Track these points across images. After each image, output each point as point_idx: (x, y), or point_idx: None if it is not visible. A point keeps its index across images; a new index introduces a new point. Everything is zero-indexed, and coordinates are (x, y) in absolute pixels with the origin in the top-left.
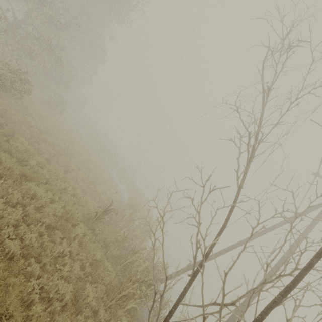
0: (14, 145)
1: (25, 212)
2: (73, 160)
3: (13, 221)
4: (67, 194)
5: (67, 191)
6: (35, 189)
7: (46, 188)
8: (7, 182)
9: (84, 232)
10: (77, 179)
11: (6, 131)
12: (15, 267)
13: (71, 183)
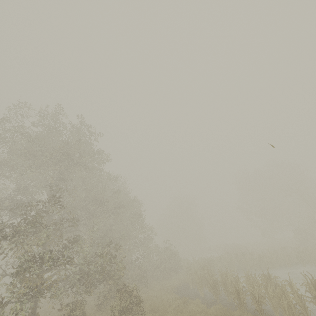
0: None
1: None
2: None
3: None
4: None
5: None
6: None
7: None
8: None
9: None
10: None
11: None
12: None
13: None
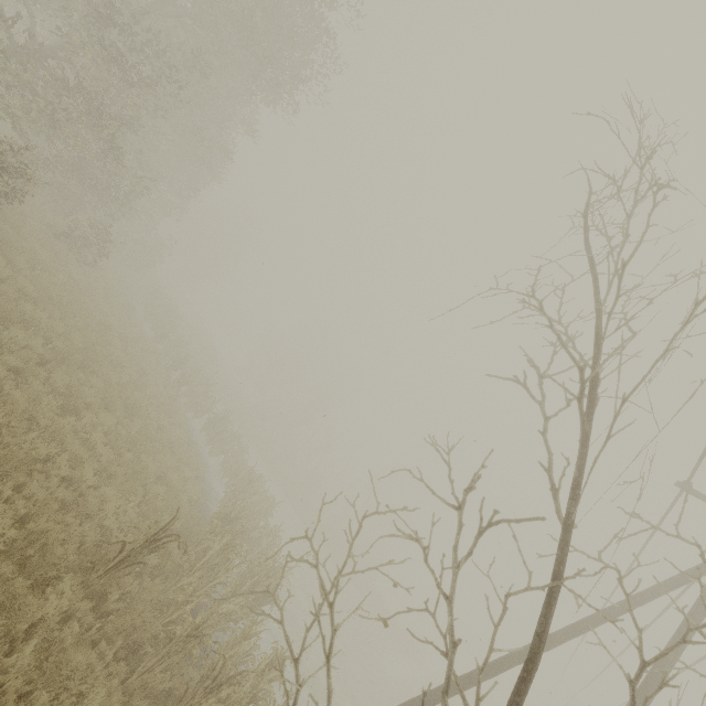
0: None
1: None
2: (94, 382)
3: None
4: (49, 477)
5: (49, 469)
6: None
7: None
8: None
9: (70, 608)
10: (92, 435)
11: None
12: None
13: (70, 446)
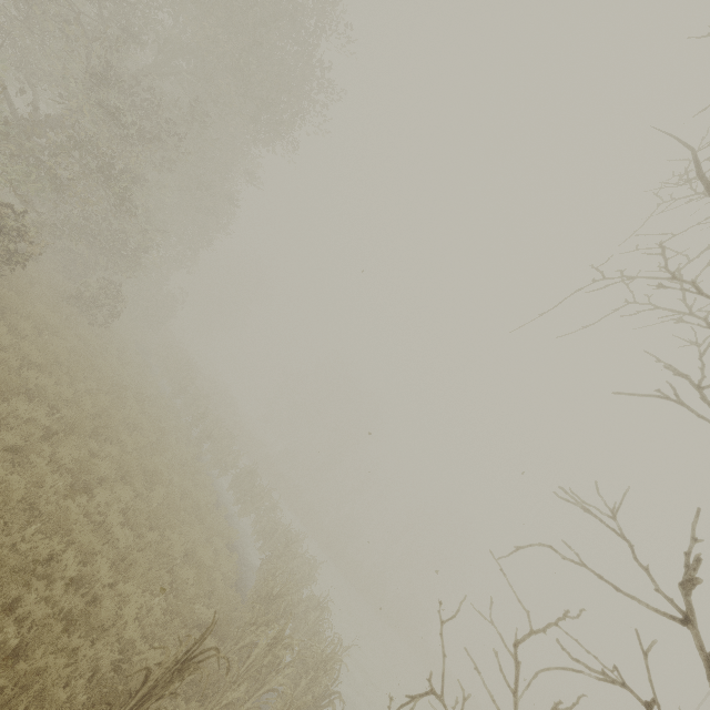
0: None
1: None
2: (108, 450)
3: None
4: (53, 581)
5: (53, 571)
6: None
7: None
8: None
9: None
10: (107, 515)
11: None
12: None
13: (79, 536)
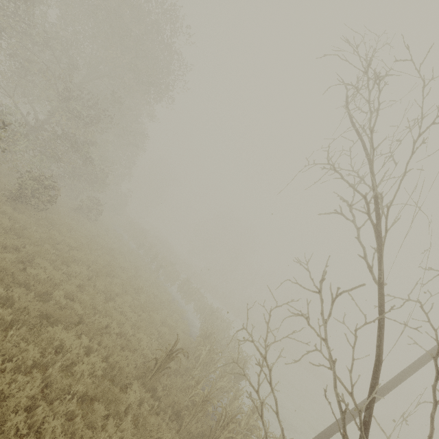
0: (33, 274)
1: (46, 378)
2: (116, 281)
3: (25, 400)
4: (110, 335)
5: (109, 331)
6: (62, 336)
7: (78, 332)
8: (21, 333)
9: (141, 397)
10: (123, 309)
11: (23, 255)
12: None
13: (115, 317)
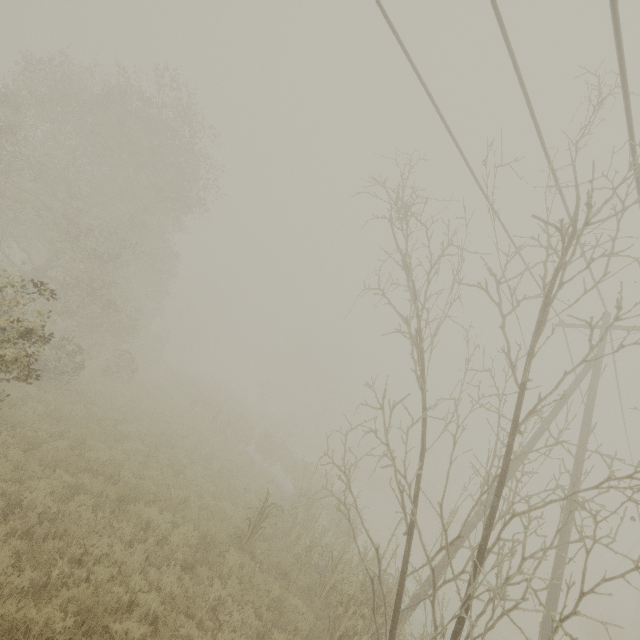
0: (93, 457)
1: (144, 553)
2: (178, 451)
3: (137, 566)
4: (191, 509)
5: (189, 505)
6: (146, 513)
7: (158, 509)
8: (105, 516)
9: (240, 562)
10: (196, 481)
11: (73, 440)
12: (165, 631)
13: (192, 489)
